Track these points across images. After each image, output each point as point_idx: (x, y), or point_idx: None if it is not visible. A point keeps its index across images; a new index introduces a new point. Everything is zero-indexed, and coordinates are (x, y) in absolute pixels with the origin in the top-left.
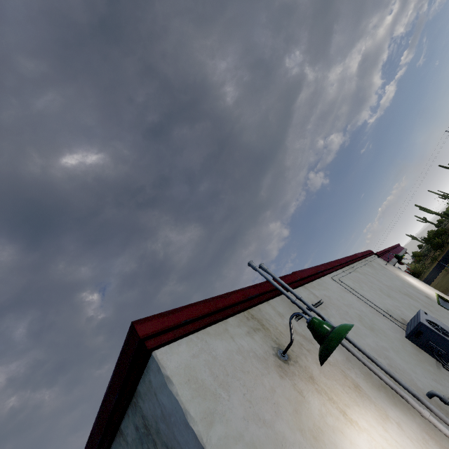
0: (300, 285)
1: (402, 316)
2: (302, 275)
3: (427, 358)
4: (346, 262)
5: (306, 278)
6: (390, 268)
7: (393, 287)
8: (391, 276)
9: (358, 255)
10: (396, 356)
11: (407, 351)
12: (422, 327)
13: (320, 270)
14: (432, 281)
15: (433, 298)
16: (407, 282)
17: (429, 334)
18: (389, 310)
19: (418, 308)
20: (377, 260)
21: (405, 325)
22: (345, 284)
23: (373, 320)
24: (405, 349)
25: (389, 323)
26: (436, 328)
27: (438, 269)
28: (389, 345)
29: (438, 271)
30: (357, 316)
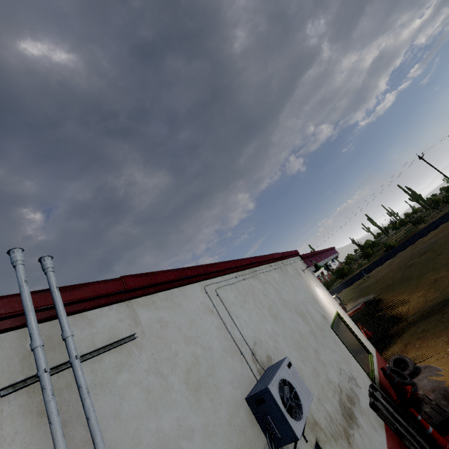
0: (116, 302)
1: (271, 352)
2: (137, 283)
3: (257, 436)
4: (250, 263)
5: (144, 287)
6: (306, 275)
7: (291, 303)
8: (299, 286)
9: (275, 255)
10: (198, 448)
11: (232, 428)
12: (267, 395)
13: (189, 274)
14: (350, 285)
15: (330, 318)
16: (313, 295)
17: (271, 406)
18: (258, 342)
19: (303, 335)
20: (297, 264)
21: (265, 369)
22: (220, 298)
23: (215, 367)
24: (229, 424)
25: (242, 367)
26: (291, 391)
27: (359, 275)
28: (205, 421)
29: (358, 278)
30: (191, 360)
